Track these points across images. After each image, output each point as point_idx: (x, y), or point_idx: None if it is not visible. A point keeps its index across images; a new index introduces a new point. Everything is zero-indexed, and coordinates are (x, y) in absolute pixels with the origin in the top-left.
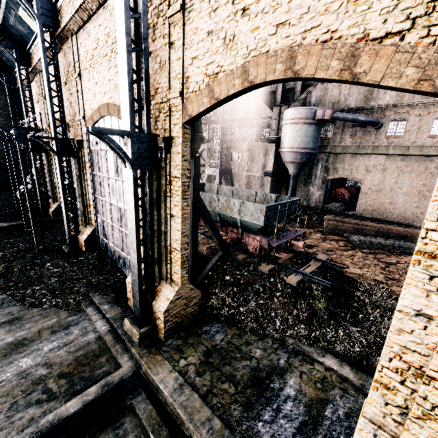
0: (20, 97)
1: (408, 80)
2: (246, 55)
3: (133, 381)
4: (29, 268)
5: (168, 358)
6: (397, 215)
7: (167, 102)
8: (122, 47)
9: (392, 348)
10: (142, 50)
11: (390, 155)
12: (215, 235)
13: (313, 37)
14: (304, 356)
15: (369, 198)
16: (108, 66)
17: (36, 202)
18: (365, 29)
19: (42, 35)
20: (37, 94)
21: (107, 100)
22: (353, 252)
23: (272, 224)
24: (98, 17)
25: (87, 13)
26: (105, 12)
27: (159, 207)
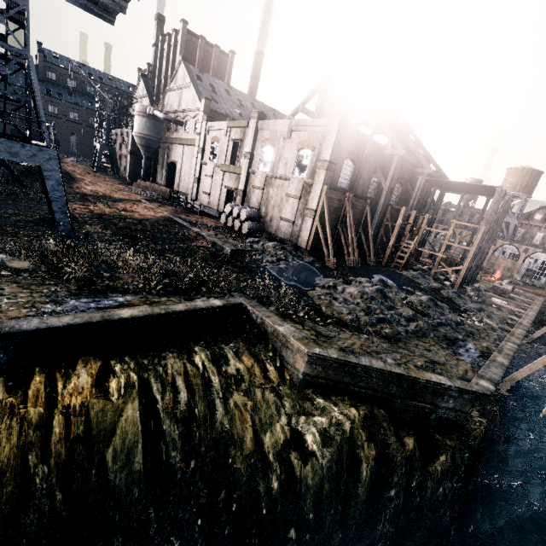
0: None
1: None
2: None
3: None
4: None
5: None
6: (185, 188)
7: None
8: None
9: None
10: None
11: (185, 145)
12: None
13: None
14: None
15: (178, 176)
16: None
17: None
18: None
19: None
20: None
21: None
22: (112, 188)
23: None
24: None
25: None
26: None
27: None
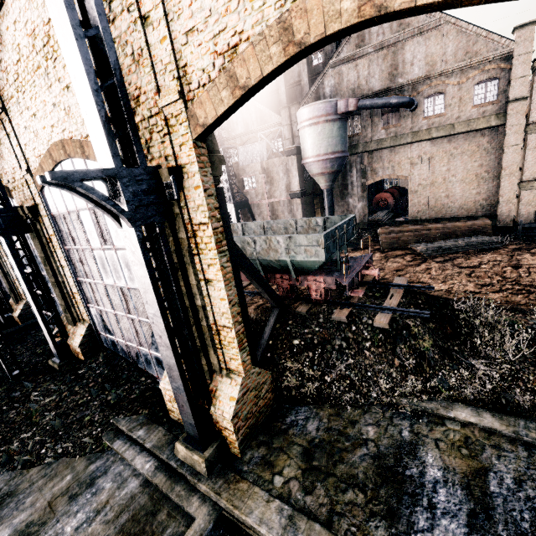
0: None
1: None
2: (280, 2)
3: (216, 532)
4: (6, 409)
5: (257, 482)
6: (457, 209)
7: (159, 113)
8: (66, 32)
9: None
10: (98, 35)
11: (434, 139)
12: (265, 290)
13: None
14: (429, 416)
15: (422, 196)
16: (46, 83)
17: None
18: None
19: None
20: None
21: (59, 137)
22: (426, 264)
23: (332, 257)
24: (9, 10)
25: None
26: None
27: (186, 274)
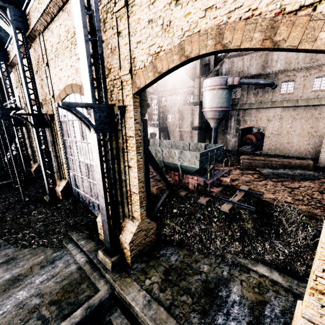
0: (2, 85)
1: (322, 42)
2: (181, 36)
3: (109, 301)
4: (19, 217)
5: (136, 280)
6: (293, 151)
7: (119, 78)
8: (81, 38)
9: (324, 260)
10: (96, 39)
11: (284, 107)
12: (162, 178)
13: (237, 16)
14: (241, 267)
15: (272, 140)
16: (69, 55)
17: (21, 165)
18: (281, 5)
19: (16, 35)
20: (15, 81)
21: (71, 82)
22: (265, 181)
23: (204, 166)
24: (59, 18)
25: (50, 16)
26: (64, 14)
27: (119, 161)
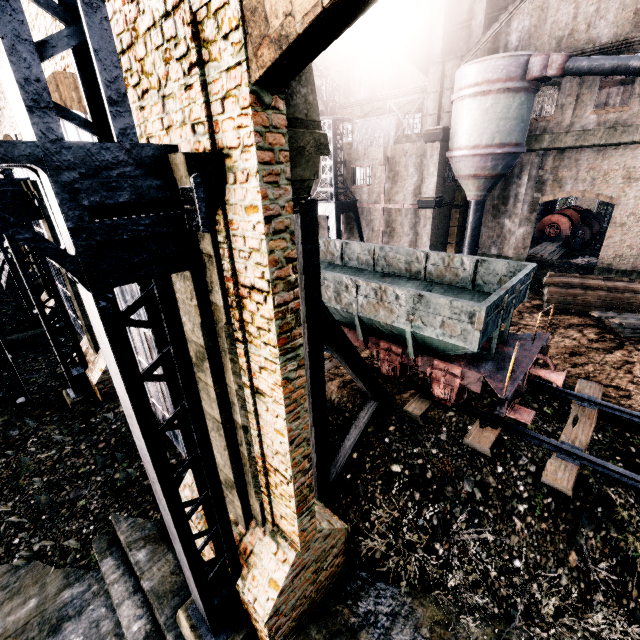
0: None
1: None
2: None
3: None
4: None
5: None
6: None
7: (180, 3)
8: None
9: None
10: None
11: None
12: (360, 377)
13: None
14: None
15: (630, 234)
16: None
17: None
18: None
19: None
20: None
21: (52, 66)
22: (624, 353)
23: None
24: None
25: None
26: None
27: (219, 367)
